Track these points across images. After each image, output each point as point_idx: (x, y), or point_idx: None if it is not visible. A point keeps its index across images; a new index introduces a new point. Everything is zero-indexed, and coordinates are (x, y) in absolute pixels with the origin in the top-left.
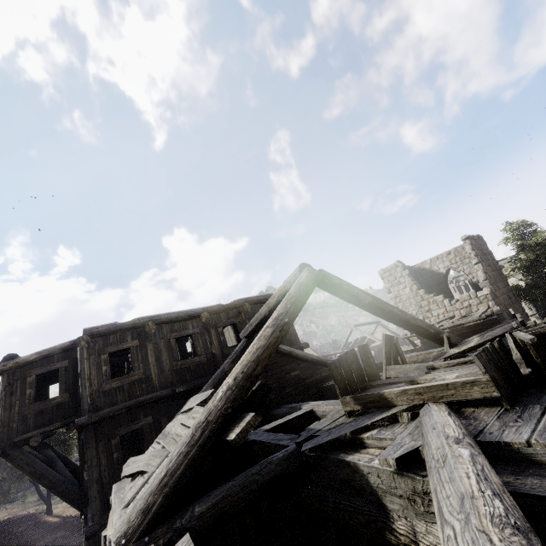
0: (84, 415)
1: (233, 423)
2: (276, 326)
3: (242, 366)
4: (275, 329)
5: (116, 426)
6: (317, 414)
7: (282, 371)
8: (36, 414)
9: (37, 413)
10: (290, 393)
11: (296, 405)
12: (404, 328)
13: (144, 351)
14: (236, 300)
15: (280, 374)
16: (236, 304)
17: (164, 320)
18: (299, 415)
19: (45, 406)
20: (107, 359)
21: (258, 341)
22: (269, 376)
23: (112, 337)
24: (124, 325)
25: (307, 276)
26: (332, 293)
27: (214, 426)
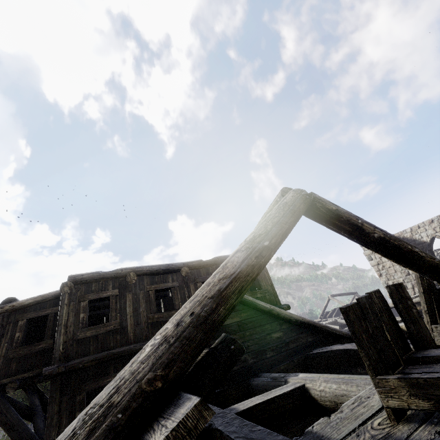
0: (53, 363)
1: (161, 413)
2: (251, 249)
3: (193, 304)
4: (250, 254)
5: (84, 379)
6: (312, 393)
7: (262, 331)
8: (20, 358)
9: (21, 357)
10: (271, 359)
11: (280, 376)
12: (430, 278)
13: (123, 301)
14: (216, 257)
15: (259, 335)
16: (216, 261)
17: (145, 271)
18: (285, 391)
19: (29, 351)
20: (86, 306)
21: (223, 269)
22: (247, 336)
23: (94, 285)
24: (107, 274)
25: (293, 196)
26: (326, 222)
27: (119, 417)
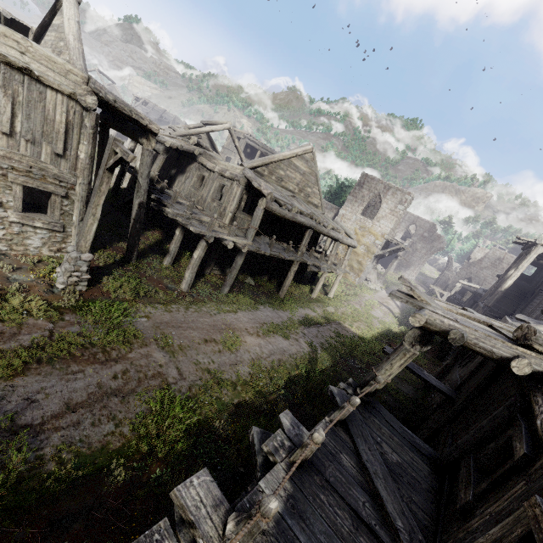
0: None
1: None
2: None
3: None
4: None
5: None
6: None
7: None
8: None
9: None
10: None
11: None
12: None
13: None
14: None
15: None
16: None
17: None
18: None
19: None
20: None
21: None
22: None
23: None
24: None
25: None
26: None
27: None
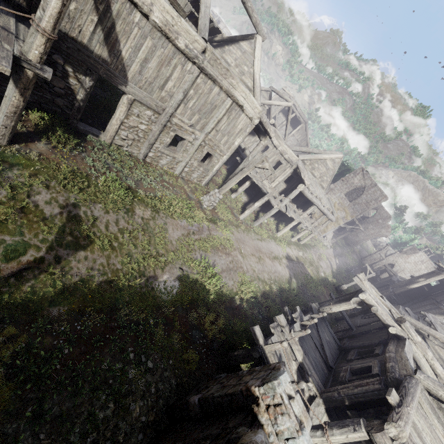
0: None
1: None
2: None
3: None
4: None
5: None
6: None
7: None
8: None
9: None
10: None
11: None
12: None
13: None
14: None
15: None
16: None
17: None
18: None
19: None
20: None
21: None
22: None
23: None
24: None
25: None
26: None
27: None
